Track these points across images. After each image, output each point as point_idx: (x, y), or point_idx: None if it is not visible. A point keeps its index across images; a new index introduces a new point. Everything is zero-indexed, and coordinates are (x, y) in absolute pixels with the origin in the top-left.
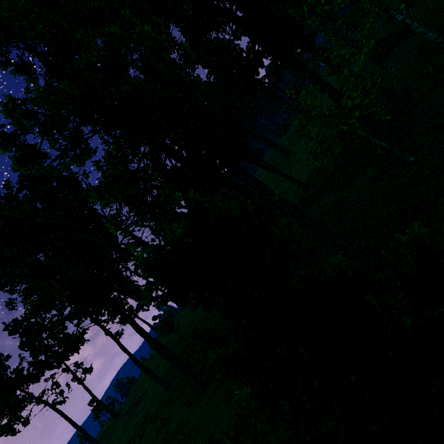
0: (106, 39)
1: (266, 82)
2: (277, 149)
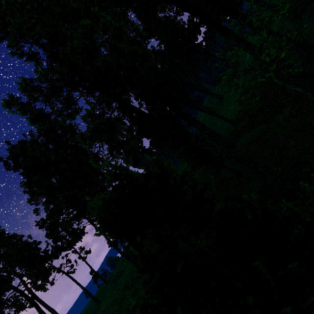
0: (82, 30)
1: (203, 45)
2: (213, 96)
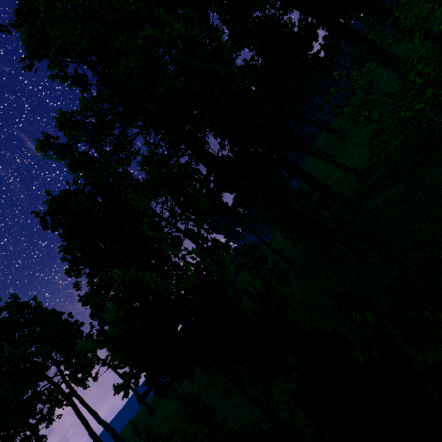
0: (141, 44)
1: (321, 57)
2: (331, 133)
